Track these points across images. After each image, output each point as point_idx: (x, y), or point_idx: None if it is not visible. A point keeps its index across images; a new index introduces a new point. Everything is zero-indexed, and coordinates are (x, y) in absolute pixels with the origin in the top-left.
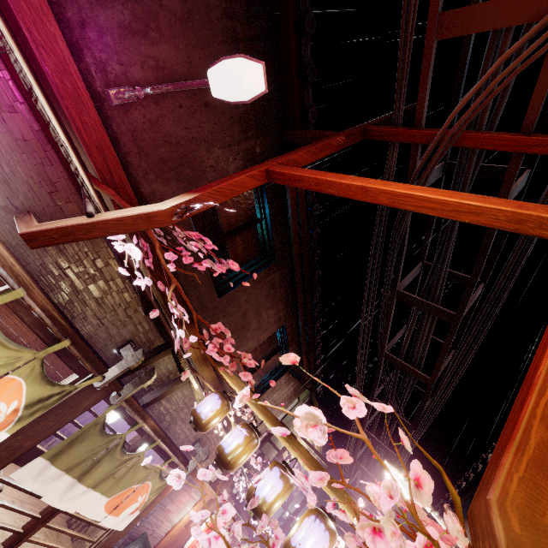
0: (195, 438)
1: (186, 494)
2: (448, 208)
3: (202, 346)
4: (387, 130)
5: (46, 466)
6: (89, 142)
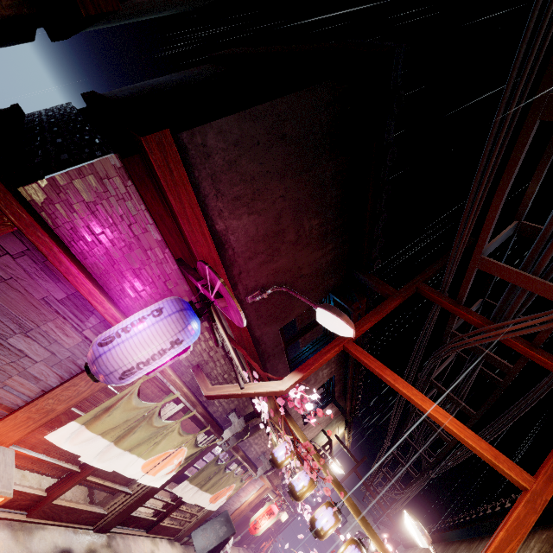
0: (262, 452)
1: (252, 486)
2: (457, 436)
3: (299, 458)
4: (434, 297)
5: (187, 483)
6: (234, 326)
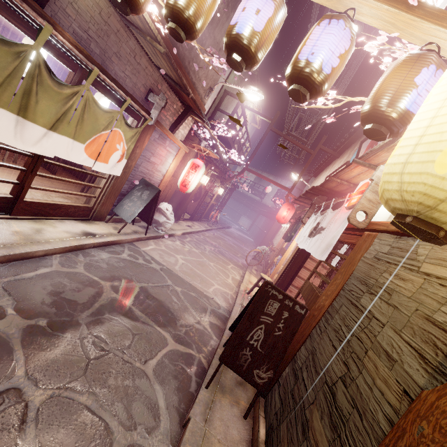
0: (146, 89)
1: (162, 149)
2: None
3: None
4: None
5: None
6: None
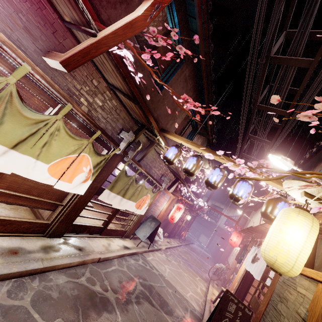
0: (161, 175)
1: (163, 198)
2: None
3: (181, 107)
4: None
5: (109, 193)
6: None
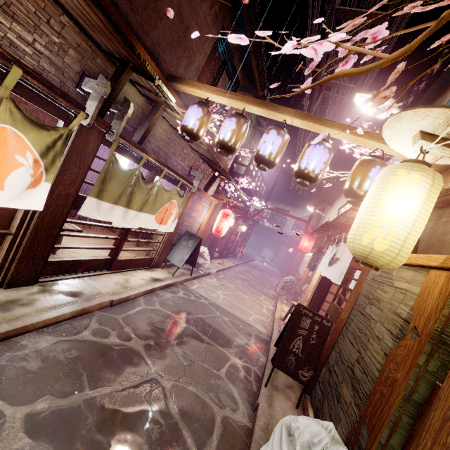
0: (189, 167)
1: (199, 205)
2: None
3: None
4: None
5: (98, 203)
6: None
